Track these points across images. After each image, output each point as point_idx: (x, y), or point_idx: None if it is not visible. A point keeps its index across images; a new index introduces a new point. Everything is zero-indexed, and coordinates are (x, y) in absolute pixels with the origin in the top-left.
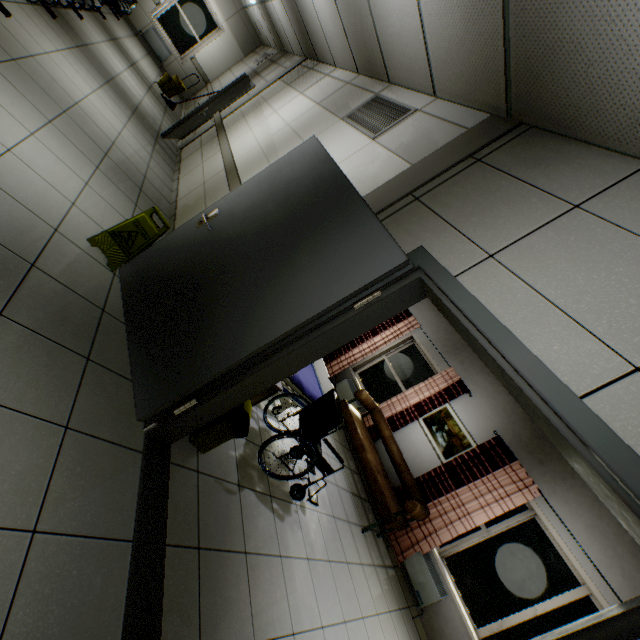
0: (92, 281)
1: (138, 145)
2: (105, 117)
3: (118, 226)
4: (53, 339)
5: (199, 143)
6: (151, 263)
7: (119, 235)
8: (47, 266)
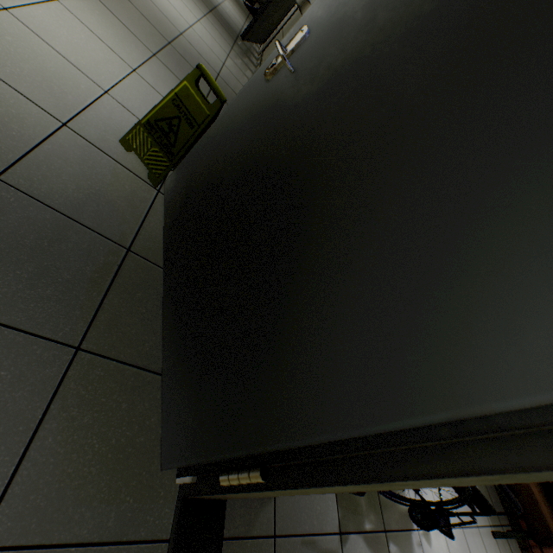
0: (116, 203)
1: (213, 42)
2: (174, 7)
3: (153, 112)
4: (0, 319)
5: (280, 36)
6: (198, 166)
7: (156, 127)
8: (28, 179)
